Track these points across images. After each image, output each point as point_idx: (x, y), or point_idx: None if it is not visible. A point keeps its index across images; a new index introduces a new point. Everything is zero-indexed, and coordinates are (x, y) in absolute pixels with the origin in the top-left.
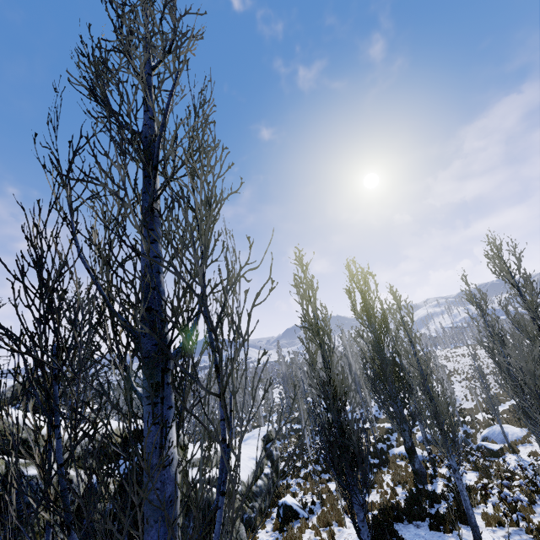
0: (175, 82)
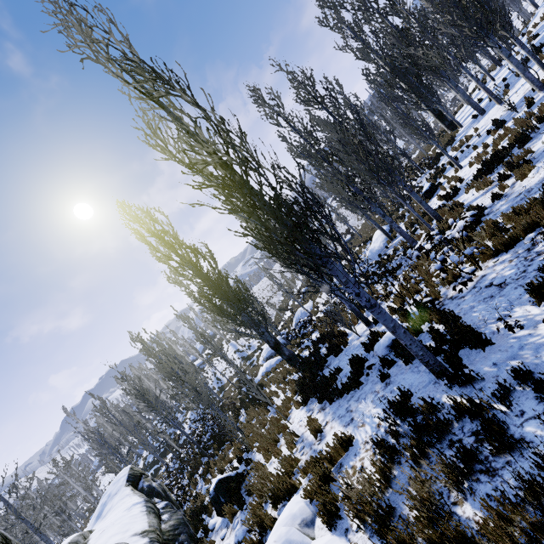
0: None
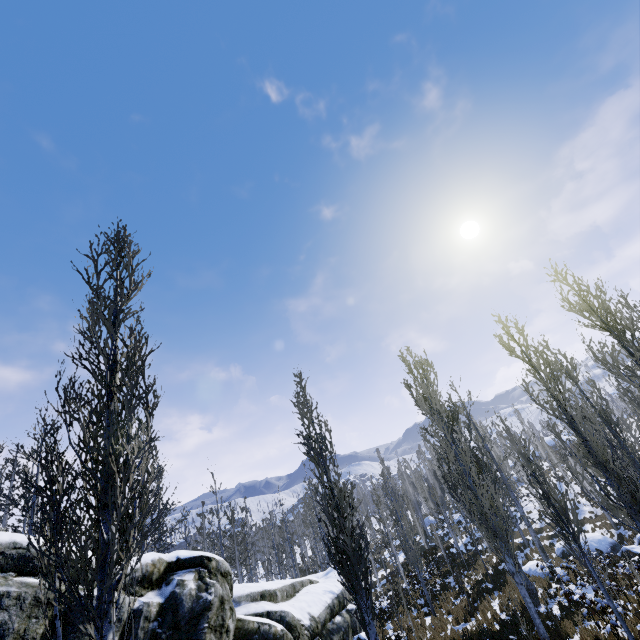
0: (116, 336)
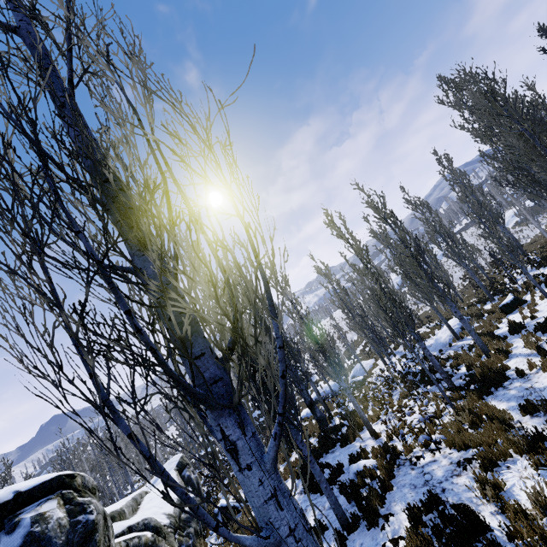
0: None
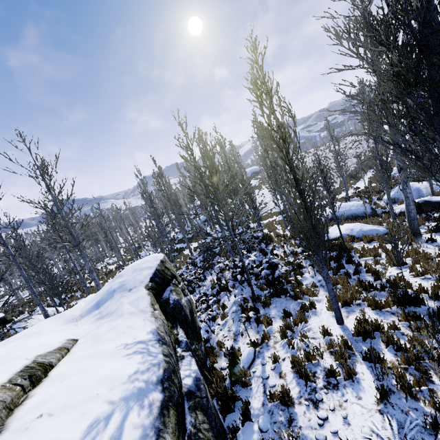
0: None
